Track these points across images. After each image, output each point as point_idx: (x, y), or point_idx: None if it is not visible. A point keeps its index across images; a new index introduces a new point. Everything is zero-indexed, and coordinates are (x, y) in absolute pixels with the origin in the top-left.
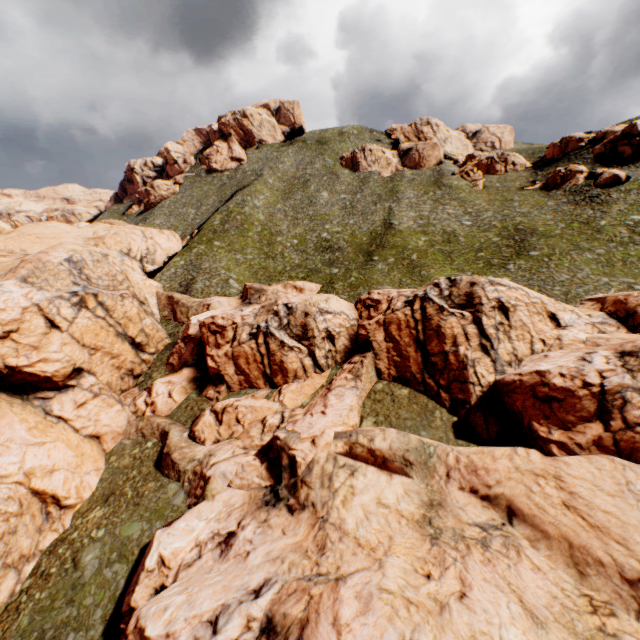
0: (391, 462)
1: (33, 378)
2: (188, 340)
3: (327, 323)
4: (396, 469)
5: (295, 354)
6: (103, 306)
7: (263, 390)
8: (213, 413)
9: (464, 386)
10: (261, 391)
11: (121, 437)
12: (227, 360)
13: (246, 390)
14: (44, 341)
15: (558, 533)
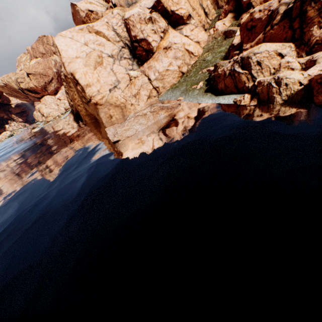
0: None
1: (177, 17)
2: (229, 1)
3: None
4: None
5: None
6: None
7: None
8: (248, 14)
9: None
10: None
11: (206, 43)
12: None
13: None
14: (179, 2)
15: None
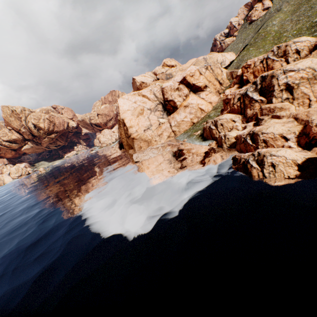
0: None
1: (197, 87)
2: (236, 77)
3: (296, 46)
4: None
5: (278, 63)
6: (211, 70)
7: None
8: None
9: None
10: None
11: (216, 103)
12: (250, 74)
13: None
14: (199, 78)
15: None
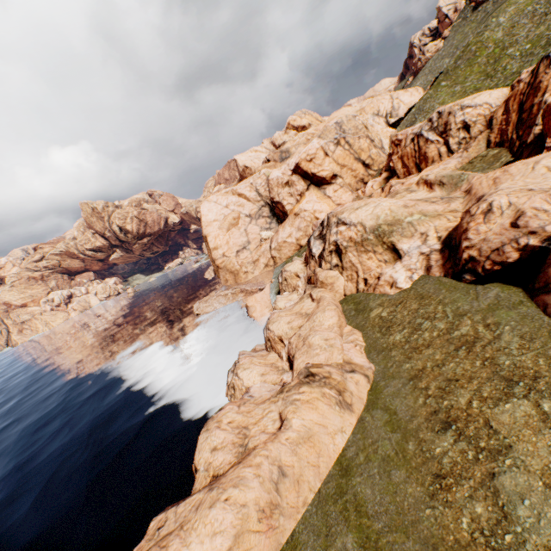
0: (433, 185)
1: (319, 178)
2: (388, 157)
3: (464, 116)
4: (435, 189)
5: (434, 146)
6: (348, 144)
7: (413, 175)
8: (380, 188)
9: (530, 130)
10: (412, 175)
11: None
12: (397, 160)
13: (406, 177)
14: (323, 162)
15: (474, 192)
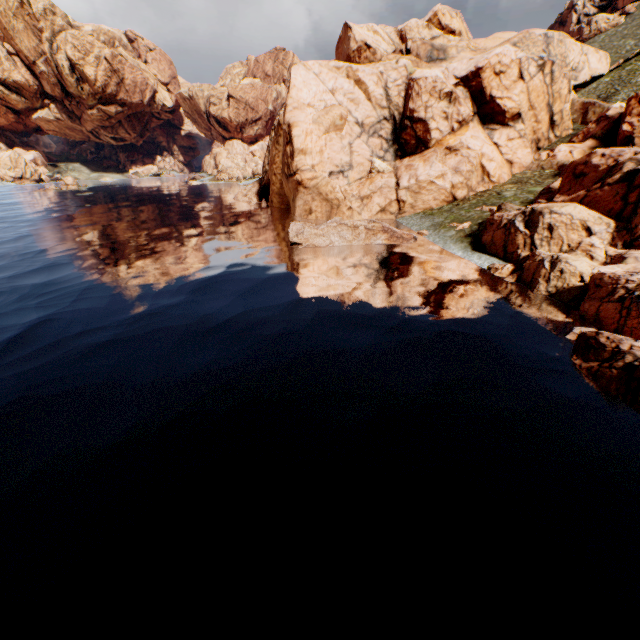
0: None
1: (496, 109)
2: (602, 119)
3: None
4: None
5: None
6: (551, 76)
7: None
8: None
9: None
10: None
11: (523, 169)
12: None
13: None
14: (511, 87)
15: None
